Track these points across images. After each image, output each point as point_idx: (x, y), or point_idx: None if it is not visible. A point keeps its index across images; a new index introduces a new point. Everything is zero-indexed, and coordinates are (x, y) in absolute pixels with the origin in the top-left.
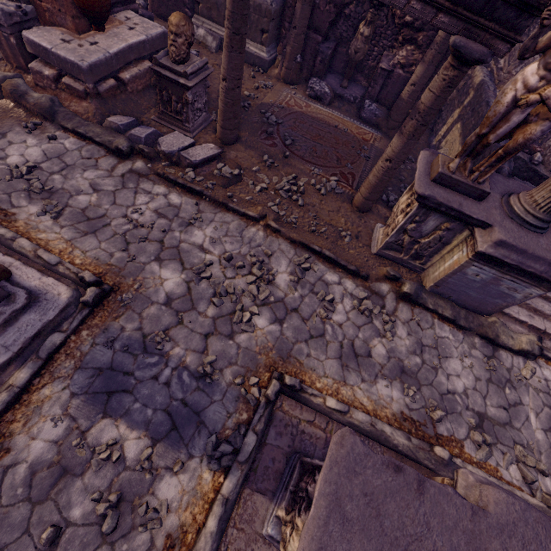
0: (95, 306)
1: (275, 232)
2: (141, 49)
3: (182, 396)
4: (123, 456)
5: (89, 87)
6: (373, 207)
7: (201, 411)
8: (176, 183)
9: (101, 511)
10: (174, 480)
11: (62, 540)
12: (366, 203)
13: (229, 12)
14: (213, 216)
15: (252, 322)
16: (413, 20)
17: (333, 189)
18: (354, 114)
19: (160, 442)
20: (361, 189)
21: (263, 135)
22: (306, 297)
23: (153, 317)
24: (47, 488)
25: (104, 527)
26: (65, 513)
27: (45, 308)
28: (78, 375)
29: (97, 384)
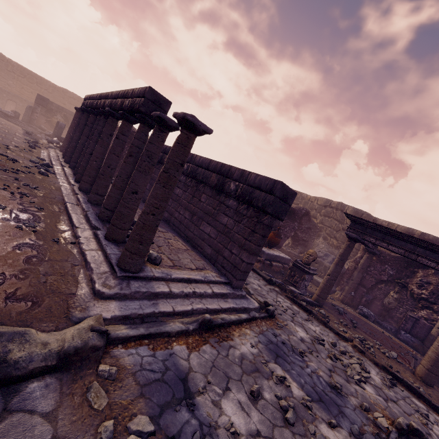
0: (268, 317)
1: (360, 352)
2: (282, 259)
3: (321, 388)
4: (290, 389)
5: (263, 259)
6: (435, 387)
7: (339, 406)
8: (296, 303)
9: (285, 403)
10: (330, 431)
11: (259, 402)
12: (429, 374)
13: (341, 253)
14: (318, 324)
15: (361, 384)
16: (427, 297)
17: (395, 358)
18: (392, 335)
19: (313, 402)
20: (422, 362)
21: (336, 312)
22: (400, 400)
23: (295, 340)
24: (249, 370)
25: (288, 414)
26: (259, 389)
27: (249, 302)
28: (261, 336)
29: (270, 346)
